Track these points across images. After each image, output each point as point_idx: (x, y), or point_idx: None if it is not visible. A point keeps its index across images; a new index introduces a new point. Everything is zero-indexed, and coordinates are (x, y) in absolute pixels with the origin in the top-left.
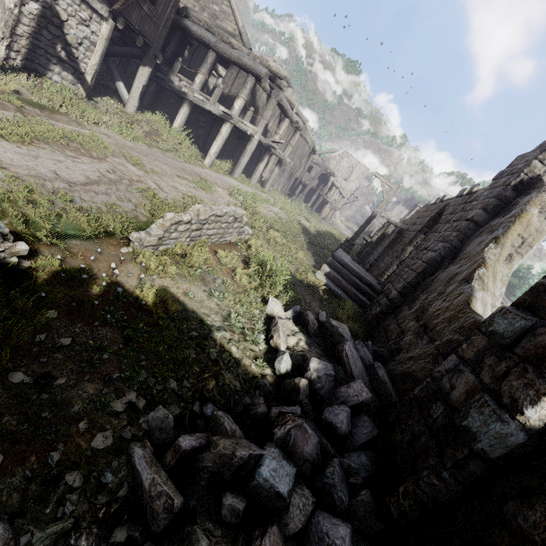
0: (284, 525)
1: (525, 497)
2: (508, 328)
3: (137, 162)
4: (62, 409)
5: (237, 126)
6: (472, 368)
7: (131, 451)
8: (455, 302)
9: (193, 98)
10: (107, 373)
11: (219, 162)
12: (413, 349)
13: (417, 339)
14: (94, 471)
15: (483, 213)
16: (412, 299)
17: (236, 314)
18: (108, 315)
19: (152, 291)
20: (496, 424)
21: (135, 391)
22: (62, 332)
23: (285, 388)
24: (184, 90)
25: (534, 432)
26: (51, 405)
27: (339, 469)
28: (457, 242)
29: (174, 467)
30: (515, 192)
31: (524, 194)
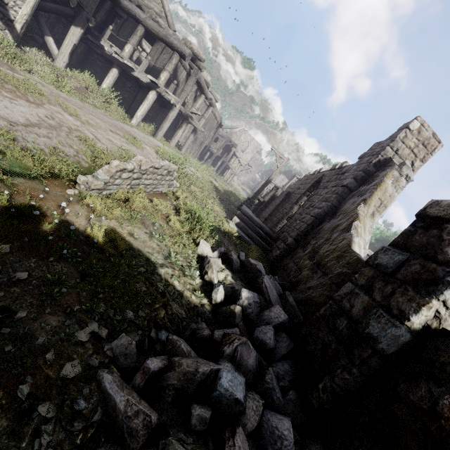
0: (243, 425)
1: (413, 379)
2: (389, 261)
3: (73, 113)
4: (26, 342)
5: (162, 95)
6: (365, 291)
7: (100, 377)
8: (340, 245)
9: (122, 64)
10: (67, 305)
11: (143, 124)
12: (311, 281)
13: (313, 274)
14: (66, 400)
15: (354, 182)
16: (304, 244)
17: (175, 253)
18: (64, 250)
19: (102, 230)
20: (391, 329)
21: (96, 321)
22: (17, 266)
23: (221, 314)
24: (114, 56)
25: (416, 333)
26: (14, 339)
27: (274, 376)
28: (336, 202)
29: (143, 387)
30: (375, 168)
31: (381, 170)
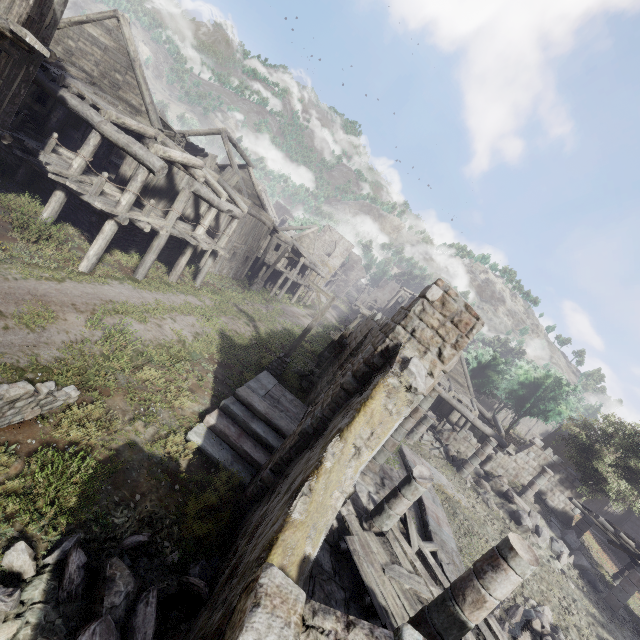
0: None
1: None
2: None
3: None
4: None
5: (132, 221)
6: None
7: None
8: (267, 535)
9: (67, 185)
10: None
11: (120, 257)
12: (210, 606)
13: (229, 582)
14: None
15: (352, 381)
16: (278, 484)
17: None
18: None
19: None
20: None
21: None
22: None
23: None
24: (51, 177)
25: None
26: None
27: None
28: (329, 412)
29: None
30: (382, 359)
31: (384, 368)
